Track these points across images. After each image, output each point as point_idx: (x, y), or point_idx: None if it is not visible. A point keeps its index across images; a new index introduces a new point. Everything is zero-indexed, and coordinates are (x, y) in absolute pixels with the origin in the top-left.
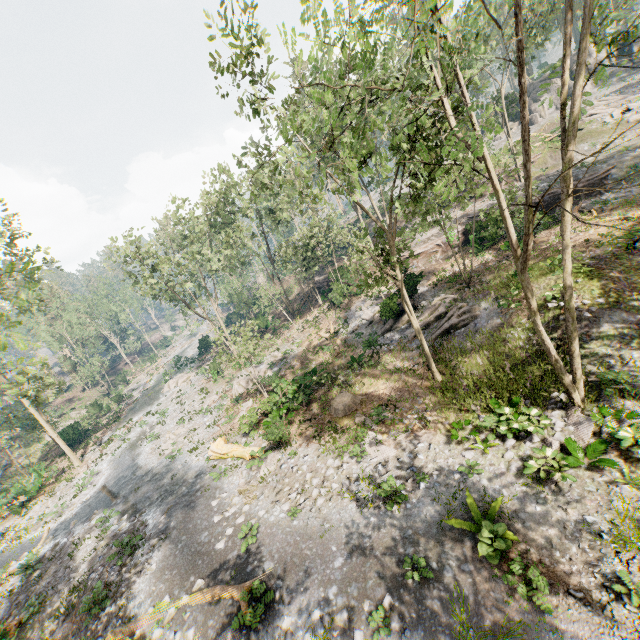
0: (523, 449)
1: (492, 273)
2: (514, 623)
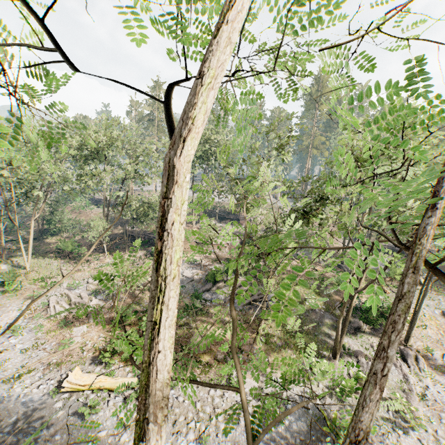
0: (324, 382)
1: None
2: None
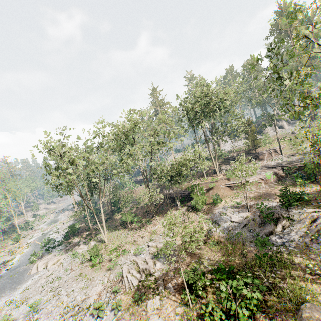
0: None
1: None
2: None
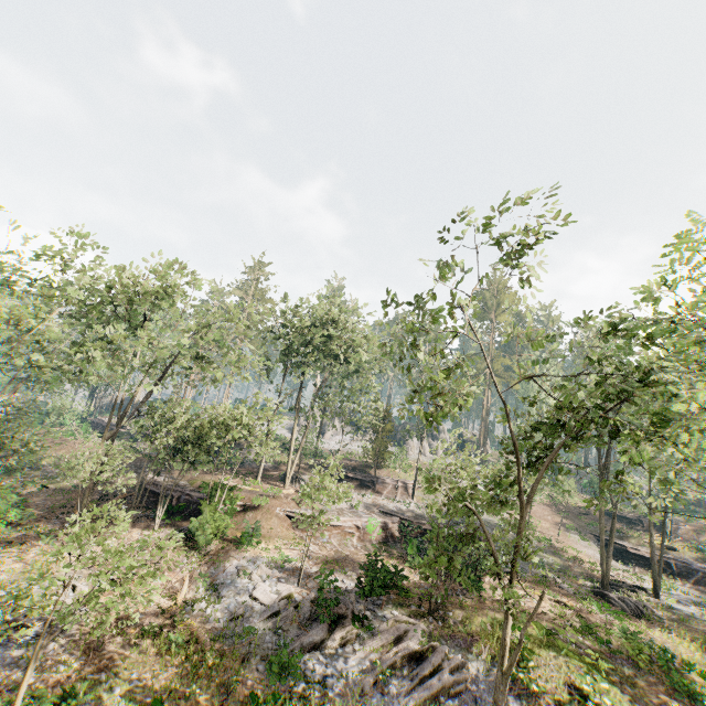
0: None
1: (457, 608)
2: None
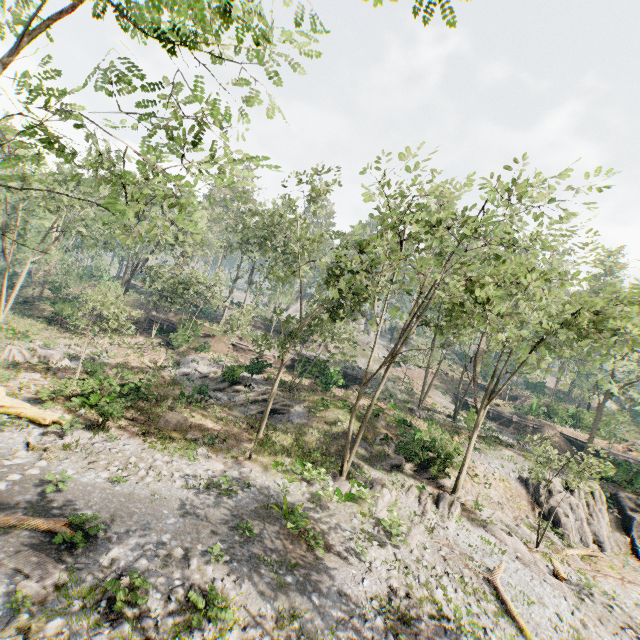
0: (312, 489)
1: (307, 392)
2: (303, 561)
